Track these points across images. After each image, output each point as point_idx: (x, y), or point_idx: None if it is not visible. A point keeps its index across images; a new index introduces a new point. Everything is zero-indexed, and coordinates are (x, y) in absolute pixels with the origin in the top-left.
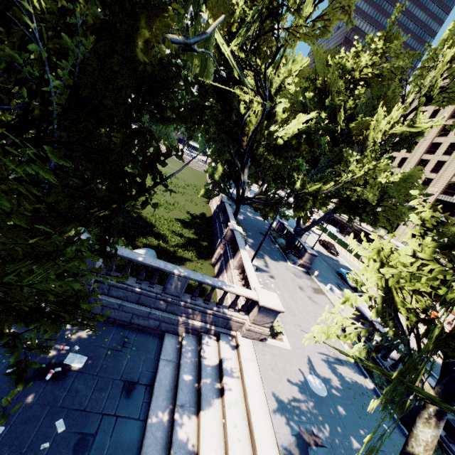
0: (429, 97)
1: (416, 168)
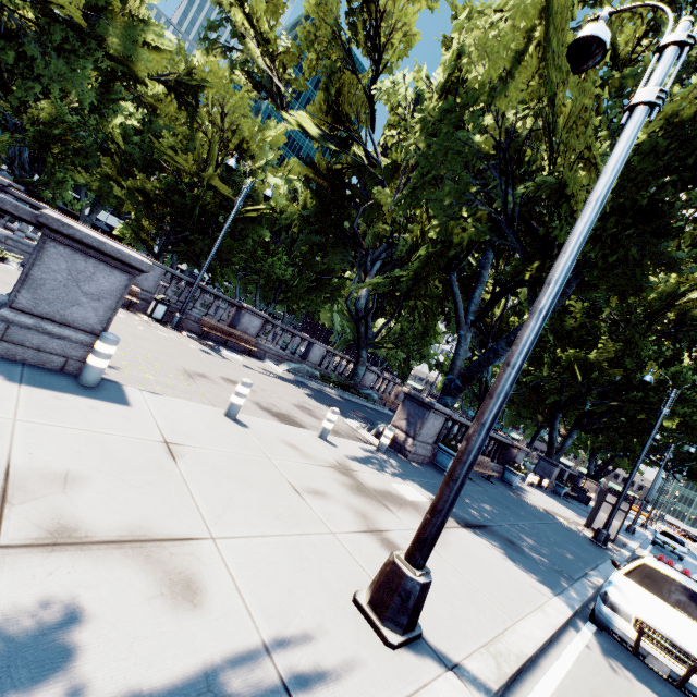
0: None
1: None
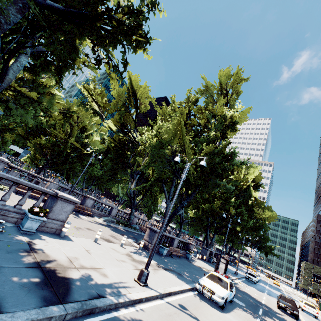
0: (227, 103)
1: (179, 116)
